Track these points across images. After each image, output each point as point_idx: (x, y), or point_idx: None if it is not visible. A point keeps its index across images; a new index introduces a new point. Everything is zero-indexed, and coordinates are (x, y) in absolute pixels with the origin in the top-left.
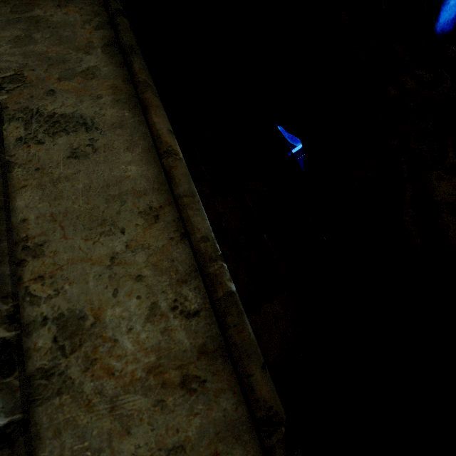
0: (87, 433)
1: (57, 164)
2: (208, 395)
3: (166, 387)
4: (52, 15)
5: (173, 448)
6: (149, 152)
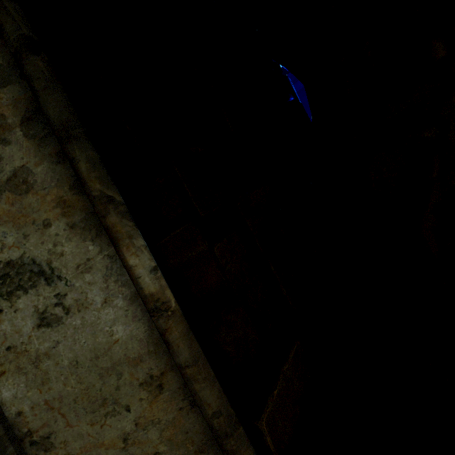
0: None
1: (28, 337)
2: None
3: None
4: None
5: None
6: (134, 302)
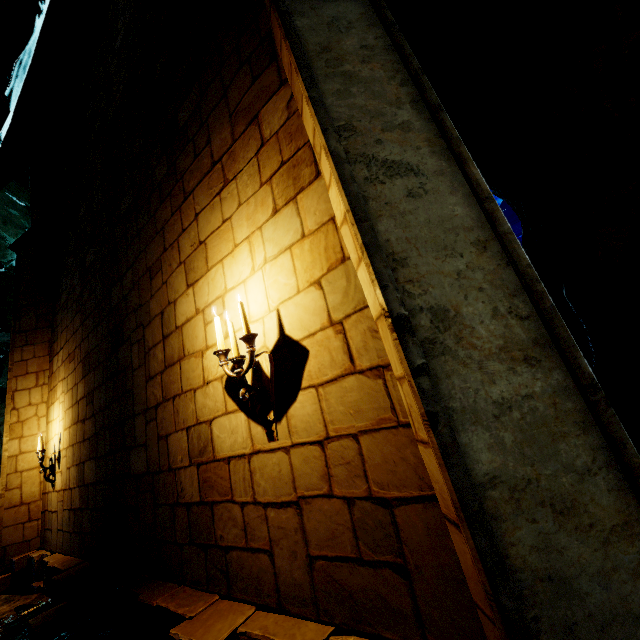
0: (467, 379)
1: (400, 201)
2: (544, 369)
3: (514, 361)
4: (360, 70)
5: (525, 396)
6: (469, 197)
